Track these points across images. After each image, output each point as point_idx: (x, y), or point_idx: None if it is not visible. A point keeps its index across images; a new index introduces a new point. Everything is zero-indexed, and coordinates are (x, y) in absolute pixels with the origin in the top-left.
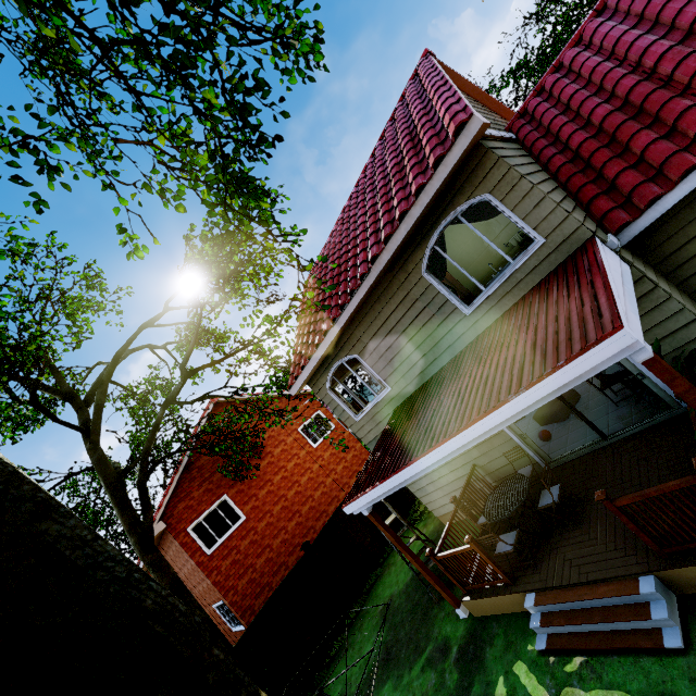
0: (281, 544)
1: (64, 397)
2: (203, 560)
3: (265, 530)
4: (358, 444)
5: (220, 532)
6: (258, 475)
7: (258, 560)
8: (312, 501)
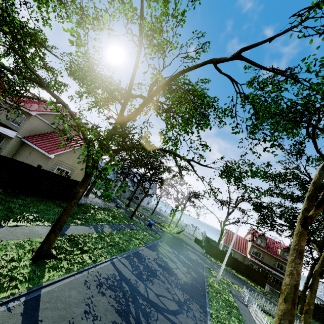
0: None
1: None
2: None
3: None
4: None
5: None
6: None
7: None
8: None
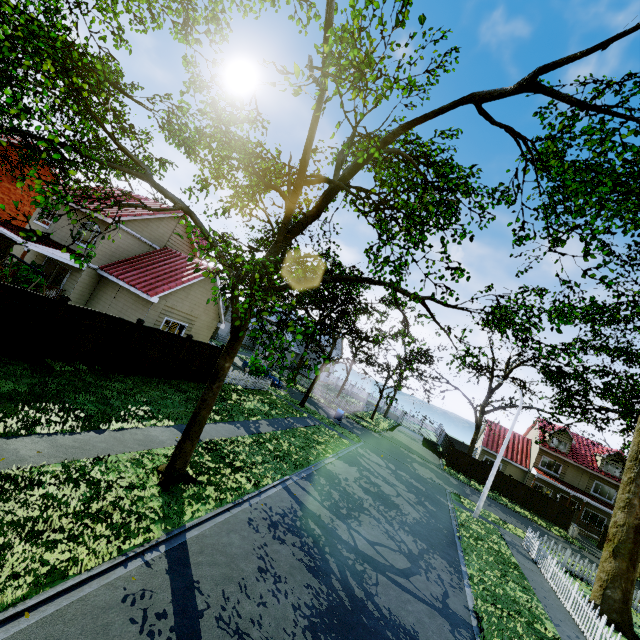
0: None
1: None
2: None
3: None
4: None
5: None
6: None
7: None
8: None
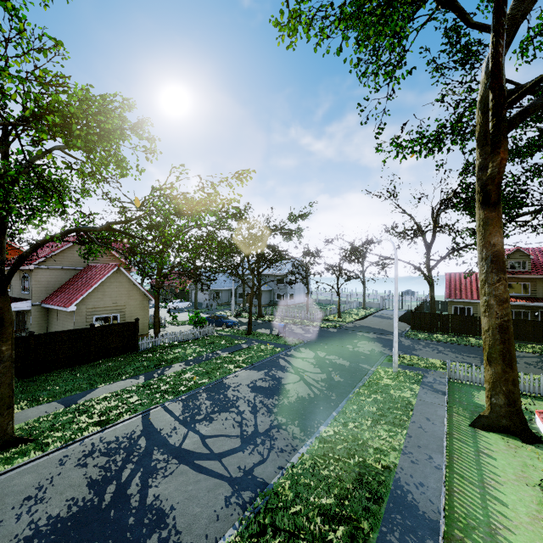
0: None
1: None
2: None
3: None
4: None
5: None
6: None
7: None
8: None
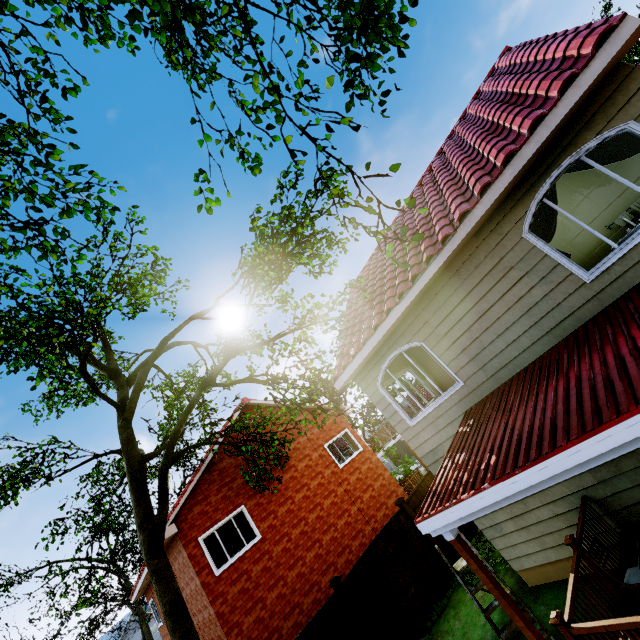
0: (296, 578)
1: (110, 374)
2: (210, 581)
3: (281, 556)
4: (386, 472)
5: (228, 553)
6: (279, 489)
7: (269, 594)
8: (334, 531)
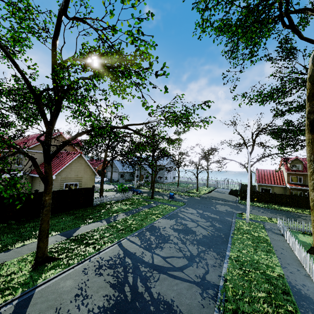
0: None
1: None
2: None
3: None
4: None
5: None
6: None
7: None
8: None
